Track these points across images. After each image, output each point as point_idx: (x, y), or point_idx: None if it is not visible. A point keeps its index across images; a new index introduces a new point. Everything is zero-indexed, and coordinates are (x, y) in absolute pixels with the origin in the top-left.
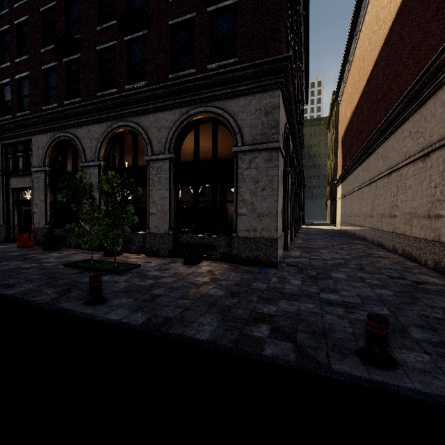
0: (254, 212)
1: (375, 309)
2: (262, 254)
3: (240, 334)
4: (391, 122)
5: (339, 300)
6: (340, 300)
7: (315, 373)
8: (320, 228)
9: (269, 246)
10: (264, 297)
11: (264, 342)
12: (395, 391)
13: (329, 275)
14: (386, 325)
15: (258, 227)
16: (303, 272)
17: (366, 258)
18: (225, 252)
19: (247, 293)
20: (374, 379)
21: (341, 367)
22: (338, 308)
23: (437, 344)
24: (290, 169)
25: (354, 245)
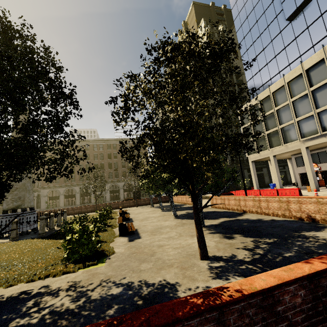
0: None
1: None
2: None
3: None
4: None
5: None
6: None
7: None
8: None
9: None
10: None
11: None
12: None
13: None
14: None
15: None
16: None
17: None
18: None
19: None
20: None
21: None
22: None
23: None
24: None
25: None
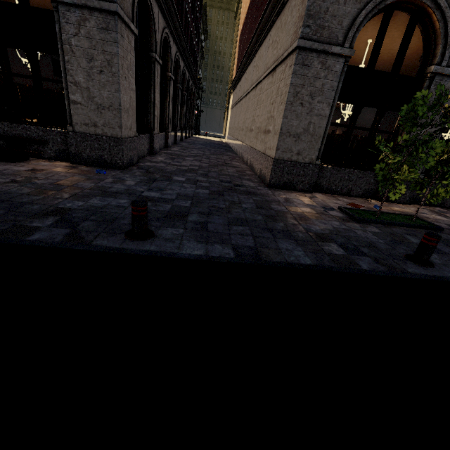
0: (91, 101)
1: (180, 202)
2: (106, 154)
3: (14, 225)
4: (265, 24)
5: (156, 197)
6: (158, 196)
7: (70, 248)
8: (210, 139)
9: (113, 146)
10: (79, 194)
11: (38, 230)
12: (131, 252)
13: (171, 178)
14: (142, 208)
15: (98, 122)
16: (148, 175)
17: (220, 166)
18: (62, 149)
19: (63, 191)
20: (122, 247)
21: (100, 242)
22: (149, 202)
23: (199, 223)
24: (156, 55)
25: (223, 156)
